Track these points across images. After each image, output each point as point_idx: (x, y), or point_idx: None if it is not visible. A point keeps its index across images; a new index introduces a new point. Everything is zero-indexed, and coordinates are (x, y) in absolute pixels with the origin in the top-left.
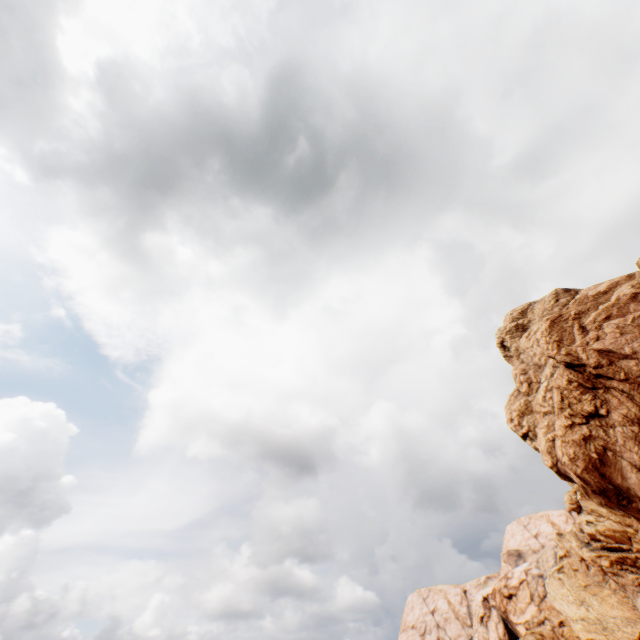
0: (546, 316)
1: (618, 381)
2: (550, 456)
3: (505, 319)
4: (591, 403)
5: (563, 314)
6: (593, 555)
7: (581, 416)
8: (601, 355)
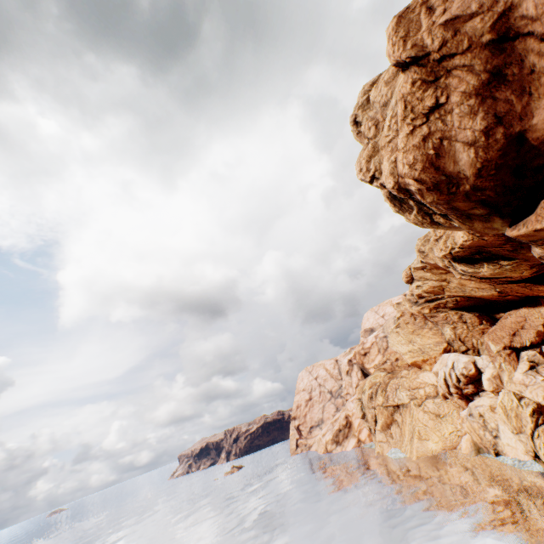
0: None
1: (461, 55)
2: (393, 177)
3: (358, 99)
4: (433, 97)
5: (411, 5)
6: (419, 308)
7: (422, 116)
8: (447, 28)
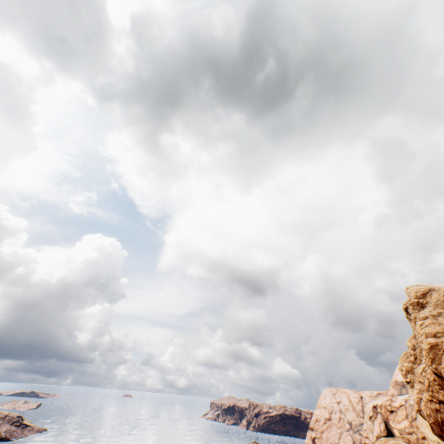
0: (438, 305)
1: None
2: (417, 405)
3: (411, 292)
4: (443, 396)
5: (438, 344)
6: None
7: (436, 399)
8: None
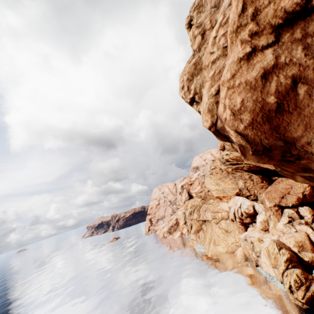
0: None
1: None
2: (211, 115)
3: None
4: None
5: None
6: (225, 167)
7: (270, 30)
8: None
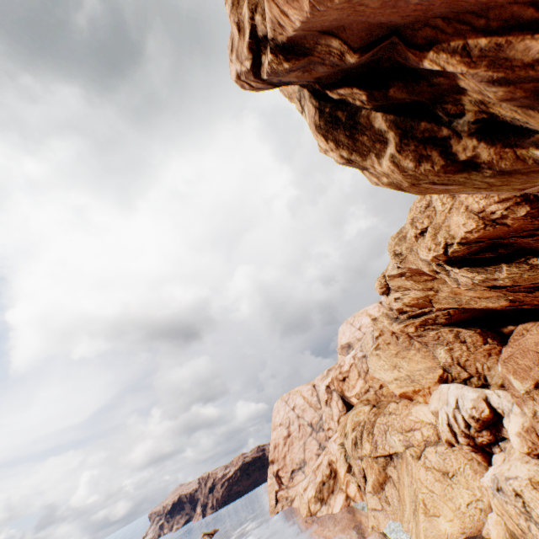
0: None
1: None
2: None
3: None
4: None
5: None
6: (402, 327)
7: None
8: None
